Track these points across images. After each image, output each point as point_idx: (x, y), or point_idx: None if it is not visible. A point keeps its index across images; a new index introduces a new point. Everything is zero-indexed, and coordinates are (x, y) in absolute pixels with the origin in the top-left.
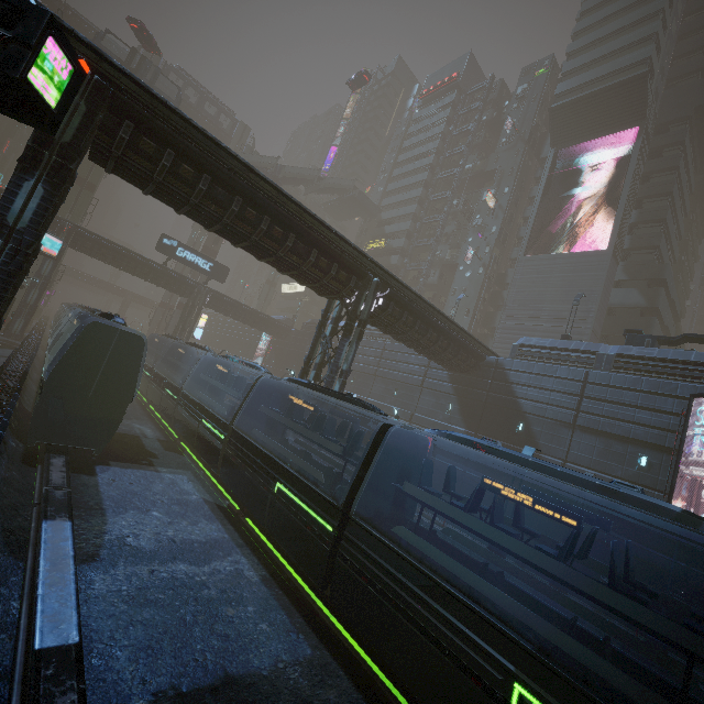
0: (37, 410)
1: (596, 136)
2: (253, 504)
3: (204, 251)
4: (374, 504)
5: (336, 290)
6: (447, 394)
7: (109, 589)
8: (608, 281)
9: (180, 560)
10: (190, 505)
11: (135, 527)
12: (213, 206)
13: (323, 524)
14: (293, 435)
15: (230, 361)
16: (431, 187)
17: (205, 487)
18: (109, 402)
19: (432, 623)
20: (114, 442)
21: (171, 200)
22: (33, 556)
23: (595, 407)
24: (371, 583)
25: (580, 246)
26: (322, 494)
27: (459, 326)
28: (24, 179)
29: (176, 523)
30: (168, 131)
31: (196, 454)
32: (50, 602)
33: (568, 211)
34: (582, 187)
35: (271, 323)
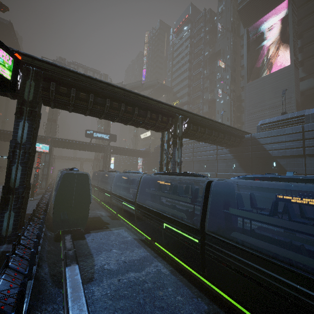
0: (54, 217)
1: (266, 13)
2: (156, 236)
3: (104, 131)
4: (215, 223)
5: (163, 127)
6: (230, 159)
7: (101, 294)
8: (296, 79)
9: (130, 271)
10: (128, 242)
11: (107, 259)
12: (98, 107)
13: (193, 239)
14: (164, 198)
15: (128, 174)
16: (192, 69)
17: (133, 232)
18: (81, 206)
19: (273, 284)
20: (90, 222)
21: (80, 111)
22: (65, 285)
23: (313, 142)
24: (228, 266)
25: (273, 70)
26: (187, 224)
27: (227, 125)
28: (19, 121)
29: (124, 253)
30: (70, 80)
31: (125, 218)
32: (74, 310)
33: (262, 56)
34: (265, 41)
35: (140, 153)
